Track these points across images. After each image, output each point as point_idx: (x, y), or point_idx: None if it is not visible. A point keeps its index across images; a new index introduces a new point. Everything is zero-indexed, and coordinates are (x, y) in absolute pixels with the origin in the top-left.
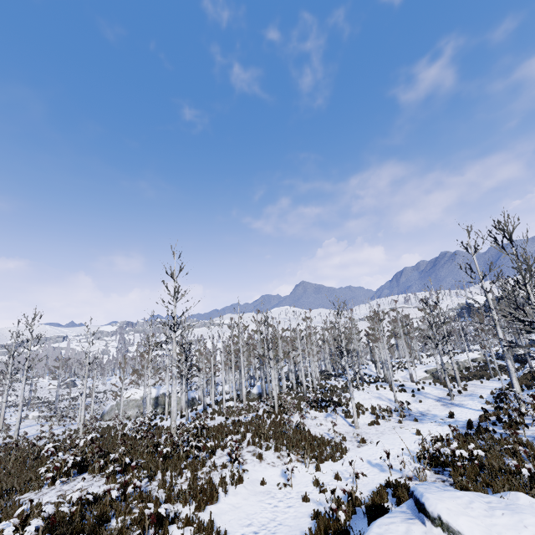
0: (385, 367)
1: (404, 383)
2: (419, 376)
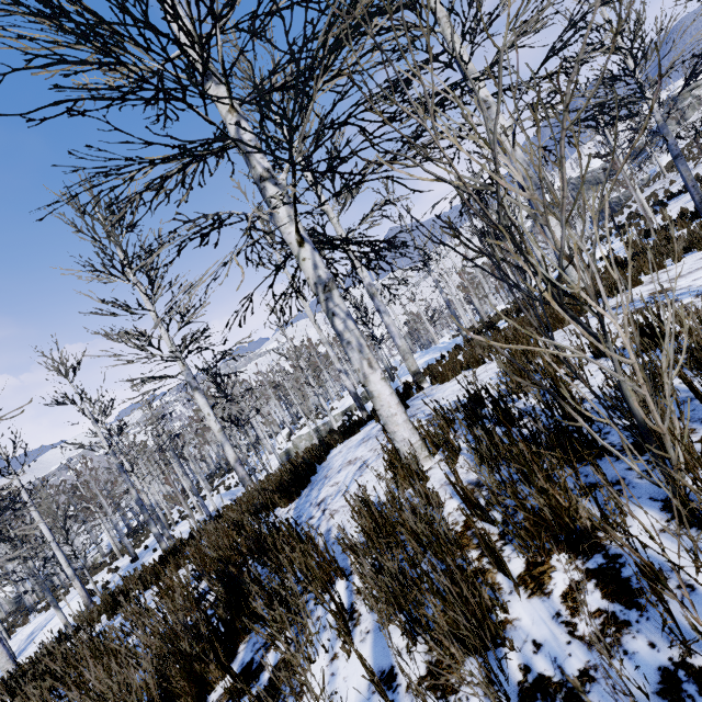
0: (120, 534)
1: (173, 533)
2: (275, 465)
